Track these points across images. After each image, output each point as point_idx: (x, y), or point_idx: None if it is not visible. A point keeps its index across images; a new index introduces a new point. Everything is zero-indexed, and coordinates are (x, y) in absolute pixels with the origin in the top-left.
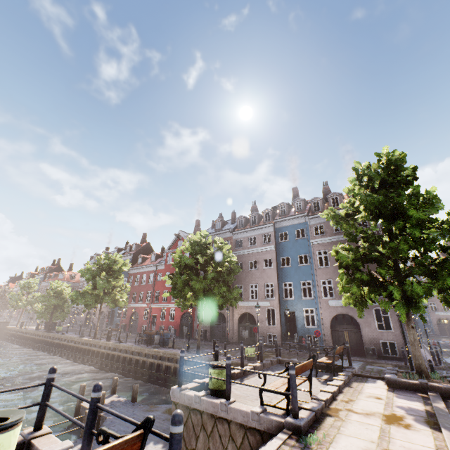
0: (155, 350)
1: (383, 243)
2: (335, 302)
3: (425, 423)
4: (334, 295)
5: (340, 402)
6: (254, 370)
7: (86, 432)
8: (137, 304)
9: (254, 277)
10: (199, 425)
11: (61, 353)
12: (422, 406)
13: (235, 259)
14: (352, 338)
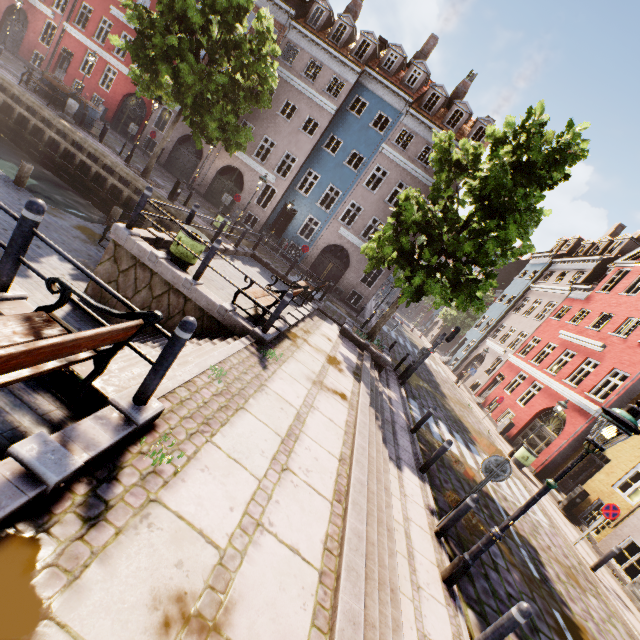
0: (67, 125)
1: (454, 228)
2: (347, 233)
3: (352, 373)
4: (351, 226)
5: (300, 330)
6: (225, 252)
7: (10, 256)
8: None
9: (278, 130)
10: (145, 282)
11: None
12: (356, 360)
13: (274, 83)
14: (332, 273)
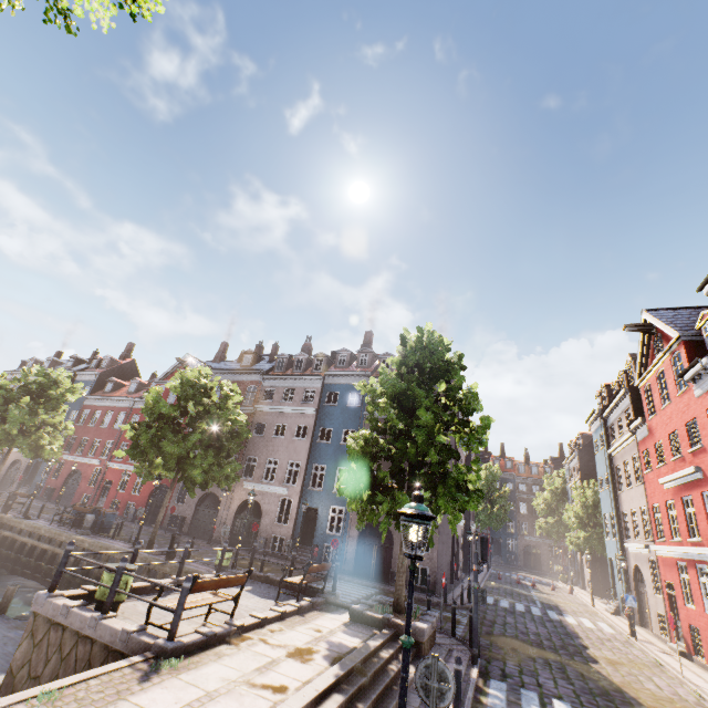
0: (79, 538)
1: None
2: None
3: (332, 659)
4: None
5: (264, 631)
6: None
7: None
8: (84, 458)
9: (276, 448)
10: (56, 644)
11: None
12: (357, 643)
13: (243, 418)
14: (381, 556)
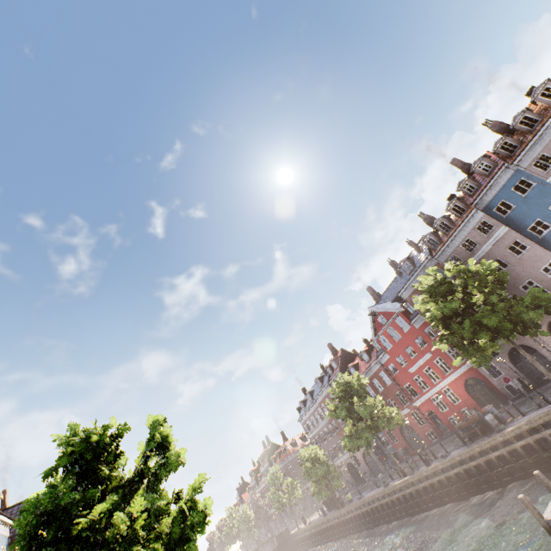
0: (511, 429)
1: None
2: None
3: None
4: None
5: None
6: None
7: None
8: None
9: (515, 276)
10: None
11: (382, 518)
12: None
13: (494, 265)
14: None
